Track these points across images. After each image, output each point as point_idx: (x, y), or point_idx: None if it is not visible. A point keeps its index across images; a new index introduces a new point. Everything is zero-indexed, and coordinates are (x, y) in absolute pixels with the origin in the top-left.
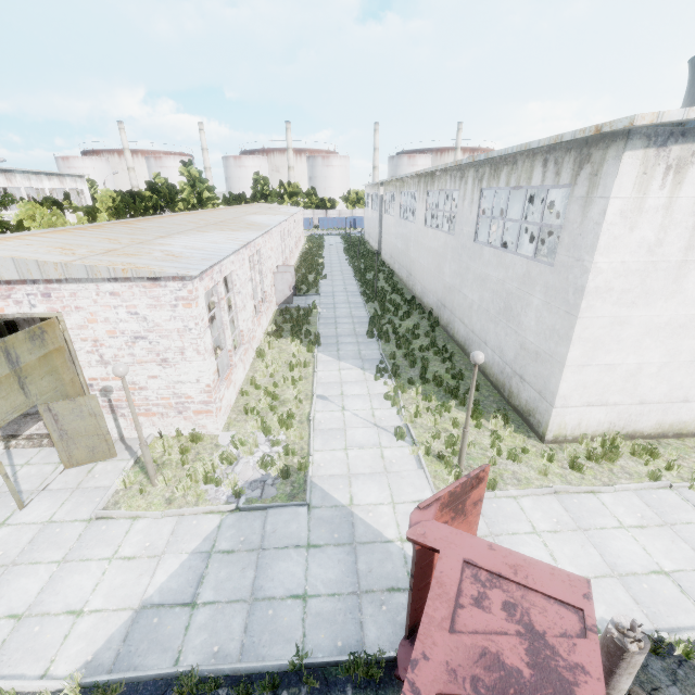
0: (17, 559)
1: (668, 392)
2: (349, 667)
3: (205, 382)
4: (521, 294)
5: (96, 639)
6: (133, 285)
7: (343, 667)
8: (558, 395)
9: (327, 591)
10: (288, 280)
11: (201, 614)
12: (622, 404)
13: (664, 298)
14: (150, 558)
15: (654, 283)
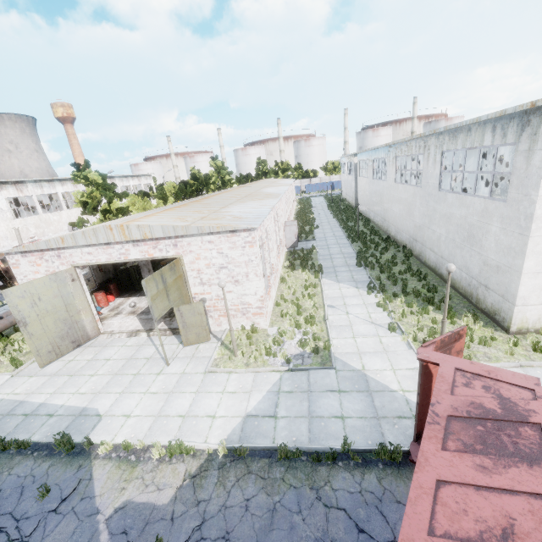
0: (173, 390)
1: None
2: (378, 452)
3: (260, 294)
4: (481, 225)
5: (226, 429)
6: (221, 236)
7: (375, 452)
8: (518, 296)
9: (356, 415)
10: (294, 231)
11: (281, 421)
12: None
13: None
14: (244, 393)
15: None
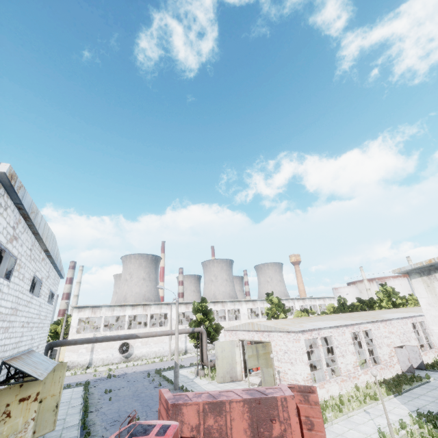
0: None
1: None
2: None
3: (303, 375)
4: None
5: None
6: (284, 333)
7: None
8: None
9: None
10: (405, 354)
11: None
12: None
13: None
14: None
15: None
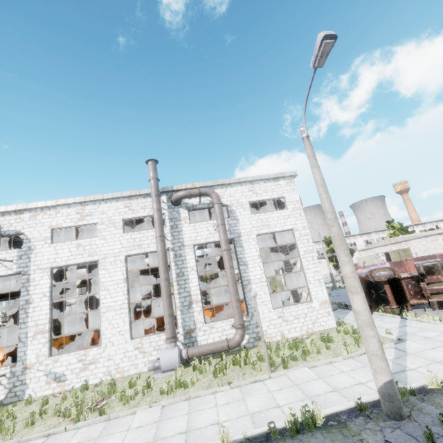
0: None
1: None
2: None
3: None
4: None
5: None
6: (422, 239)
7: None
8: None
9: None
10: None
11: None
12: None
13: None
14: None
15: None
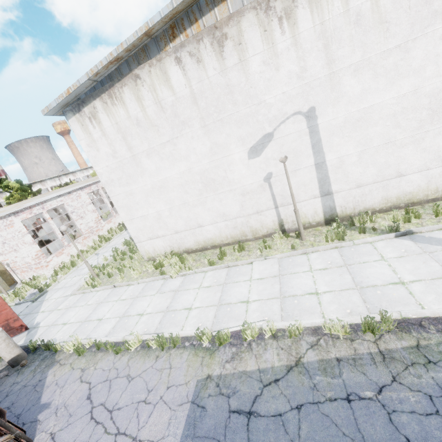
0: None
1: (186, 223)
2: None
3: (31, 256)
4: None
5: None
6: None
7: None
8: (132, 237)
9: None
10: None
11: None
12: (167, 235)
13: (140, 176)
14: None
15: (129, 171)
